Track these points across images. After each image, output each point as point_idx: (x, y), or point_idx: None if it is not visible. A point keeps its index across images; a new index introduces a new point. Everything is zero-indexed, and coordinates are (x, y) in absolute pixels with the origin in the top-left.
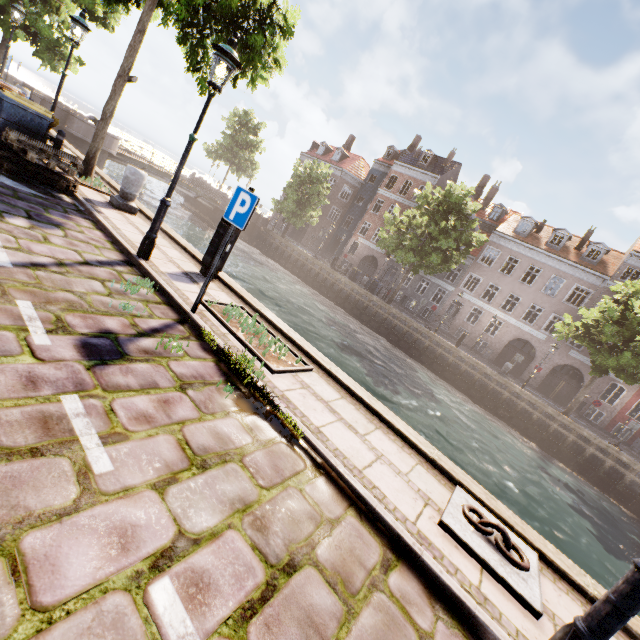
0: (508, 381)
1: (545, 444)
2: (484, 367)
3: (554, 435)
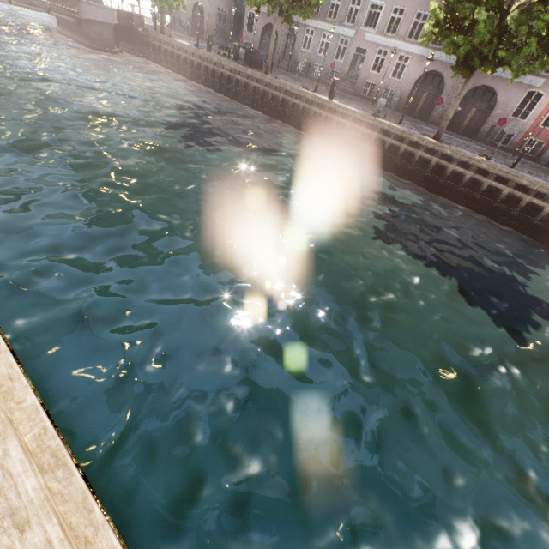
0: (376, 119)
1: (413, 175)
2: (354, 112)
3: (421, 163)
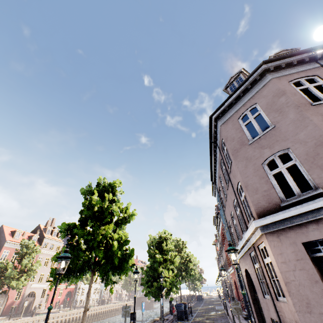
0: None
1: None
2: None
3: None
